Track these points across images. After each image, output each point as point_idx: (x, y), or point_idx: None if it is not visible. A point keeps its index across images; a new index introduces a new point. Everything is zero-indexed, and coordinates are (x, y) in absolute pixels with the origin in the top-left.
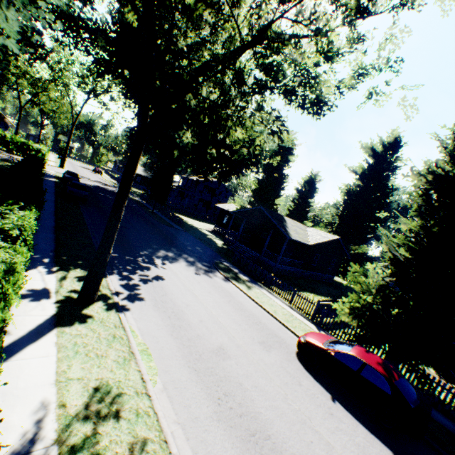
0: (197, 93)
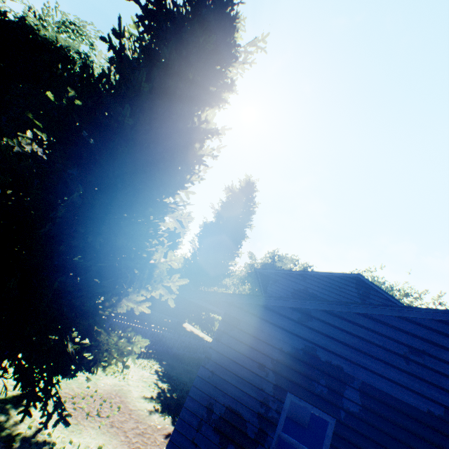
0: None
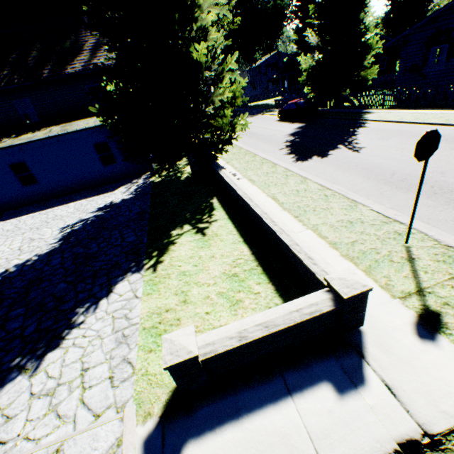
0: None
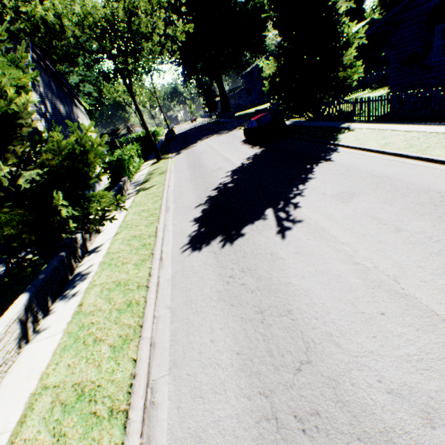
0: (126, 68)
